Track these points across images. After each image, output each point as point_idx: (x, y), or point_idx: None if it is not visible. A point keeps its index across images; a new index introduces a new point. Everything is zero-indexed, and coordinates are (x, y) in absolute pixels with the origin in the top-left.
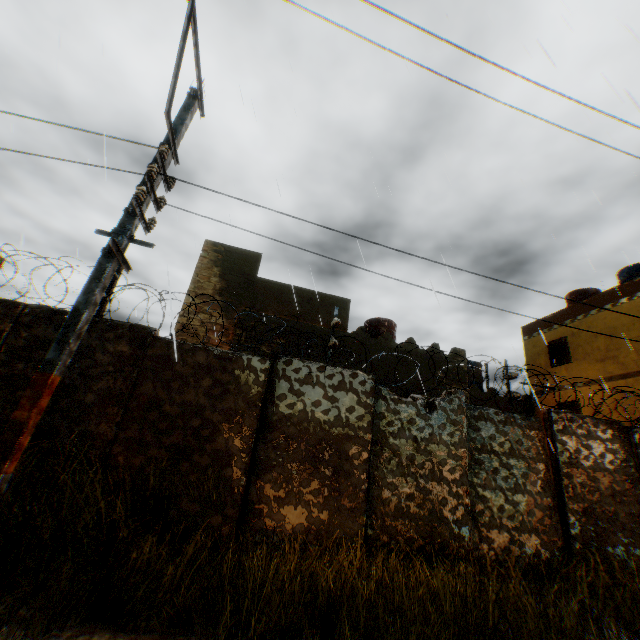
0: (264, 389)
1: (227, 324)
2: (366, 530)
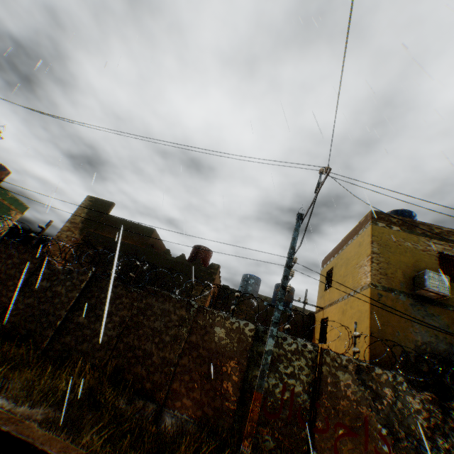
0: None
1: (80, 238)
2: None
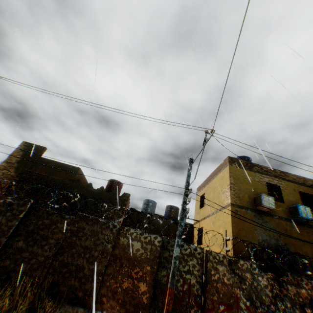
0: None
1: (15, 175)
2: None
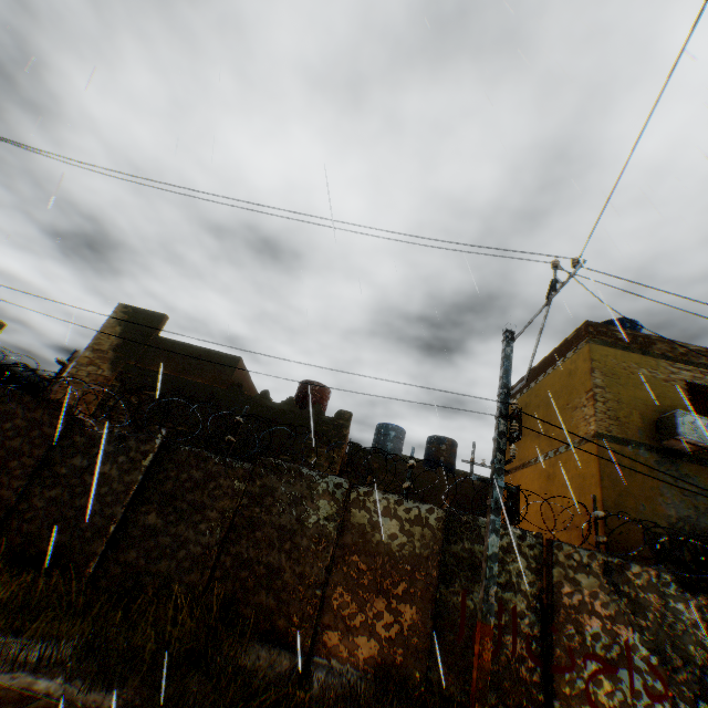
0: None
1: (112, 376)
2: None
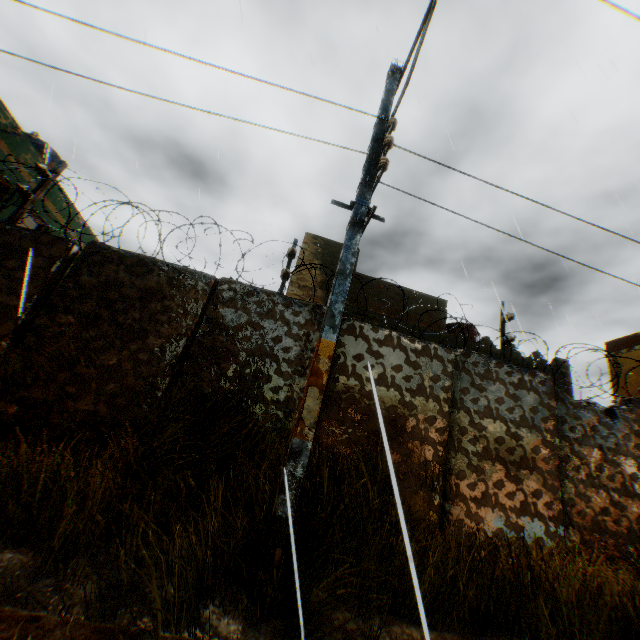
0: (452, 380)
1: None
2: (564, 543)
